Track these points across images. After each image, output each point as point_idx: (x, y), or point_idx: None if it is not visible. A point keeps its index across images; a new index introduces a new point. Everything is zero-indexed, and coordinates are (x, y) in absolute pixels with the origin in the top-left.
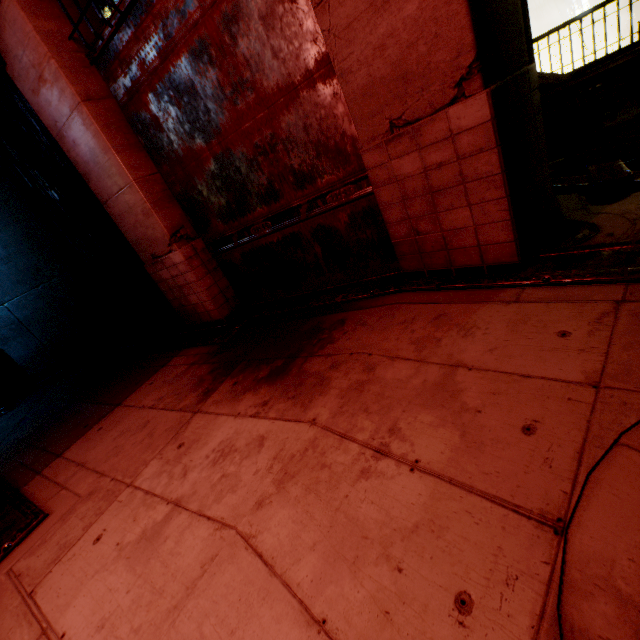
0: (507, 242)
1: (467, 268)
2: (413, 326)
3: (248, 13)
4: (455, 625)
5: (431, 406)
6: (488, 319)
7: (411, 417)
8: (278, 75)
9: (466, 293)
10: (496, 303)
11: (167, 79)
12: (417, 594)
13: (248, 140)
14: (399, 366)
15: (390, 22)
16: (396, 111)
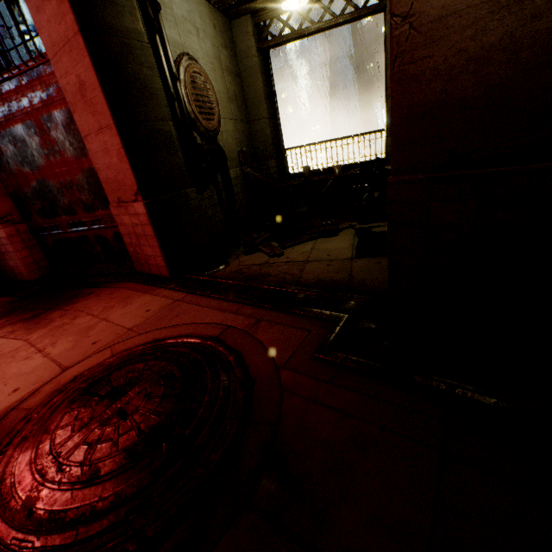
0: (165, 266)
1: (157, 275)
2: (113, 300)
3: (57, 121)
4: (8, 395)
5: (77, 334)
6: (139, 301)
7: (66, 338)
8: (73, 154)
9: (149, 287)
10: (150, 294)
11: (9, 130)
12: (5, 390)
13: (57, 178)
14: (87, 318)
15: (110, 160)
16: (119, 195)
